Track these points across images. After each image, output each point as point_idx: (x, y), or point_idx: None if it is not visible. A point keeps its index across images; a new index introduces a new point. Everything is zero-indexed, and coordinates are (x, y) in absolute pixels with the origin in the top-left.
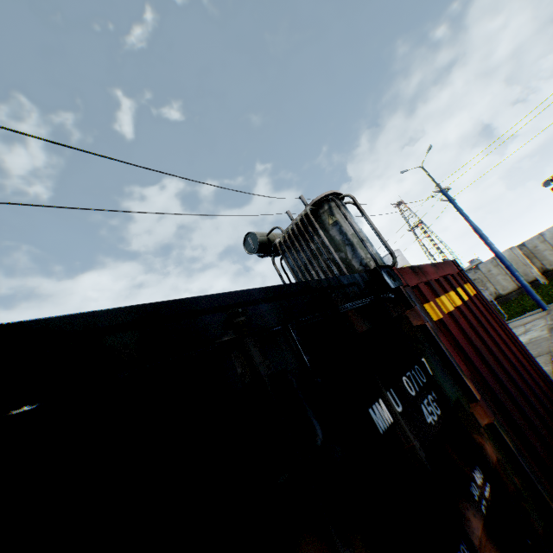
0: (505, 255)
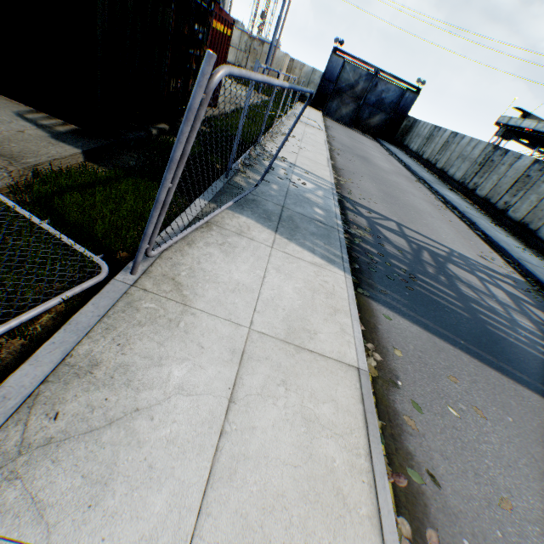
0: (281, 55)
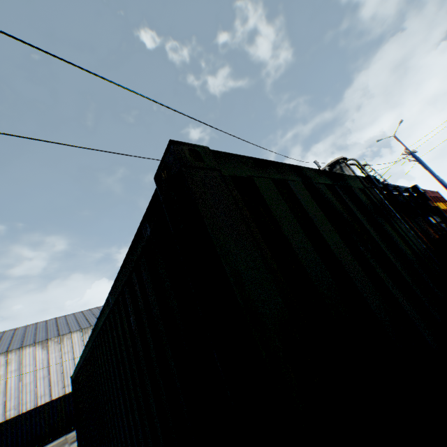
0: None
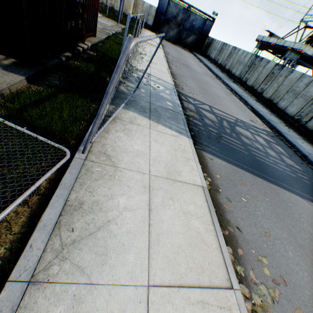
0: None
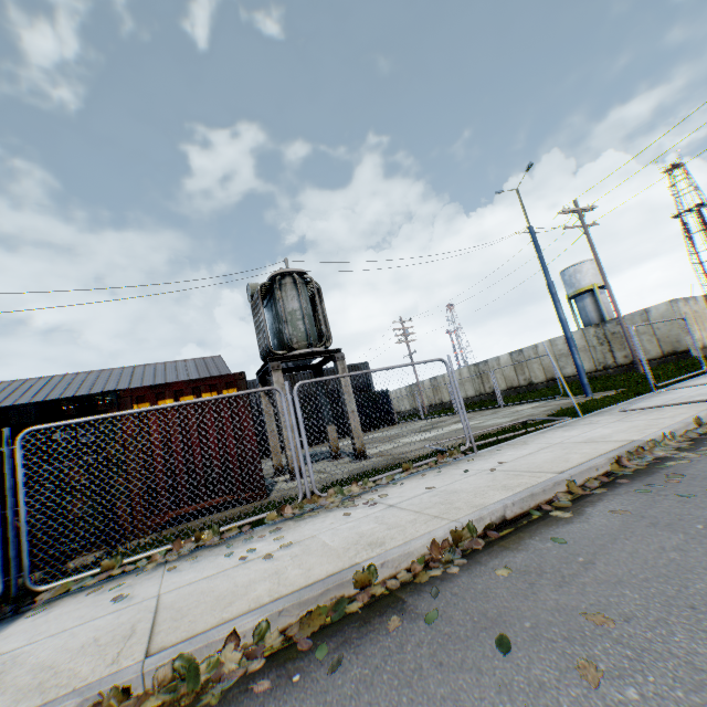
0: (660, 309)
